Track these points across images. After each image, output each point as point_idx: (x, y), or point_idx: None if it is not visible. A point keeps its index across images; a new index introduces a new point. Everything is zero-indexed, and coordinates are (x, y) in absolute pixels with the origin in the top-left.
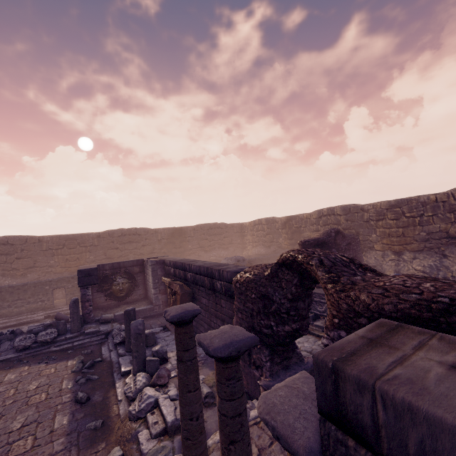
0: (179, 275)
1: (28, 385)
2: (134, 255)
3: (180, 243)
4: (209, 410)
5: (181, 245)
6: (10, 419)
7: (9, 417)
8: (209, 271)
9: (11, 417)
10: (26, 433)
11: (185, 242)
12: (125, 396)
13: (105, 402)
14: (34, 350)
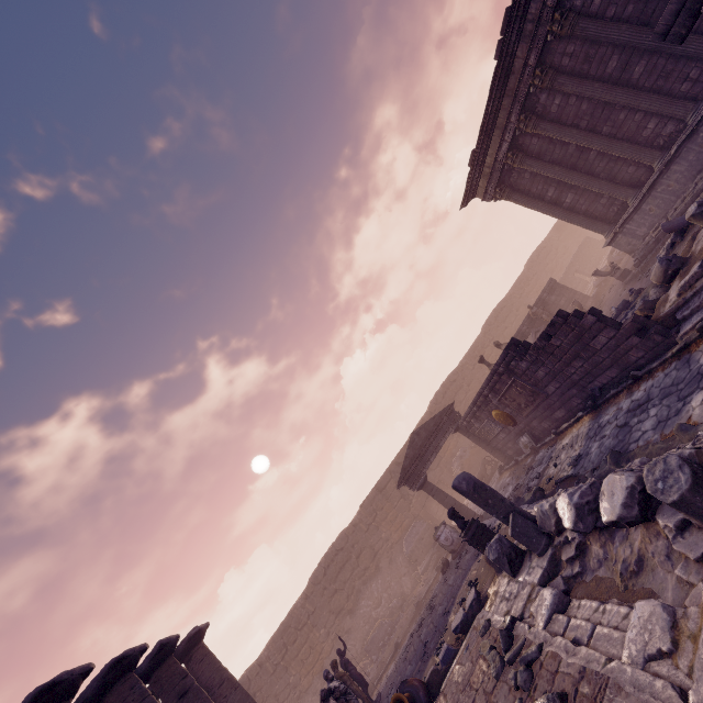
0: None
1: None
2: (561, 259)
3: (571, 230)
4: None
5: (574, 230)
6: None
7: None
8: None
9: None
10: None
11: (572, 227)
12: None
13: None
14: None
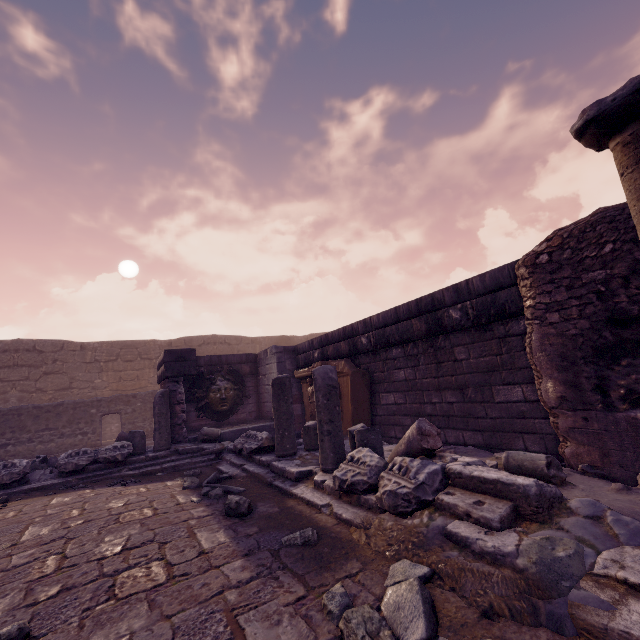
0: (335, 352)
1: (105, 503)
2: None
3: None
4: (573, 489)
5: None
6: (90, 541)
7: (87, 540)
8: (425, 302)
9: (92, 539)
10: (139, 558)
11: None
12: (346, 486)
13: (291, 512)
14: (93, 474)
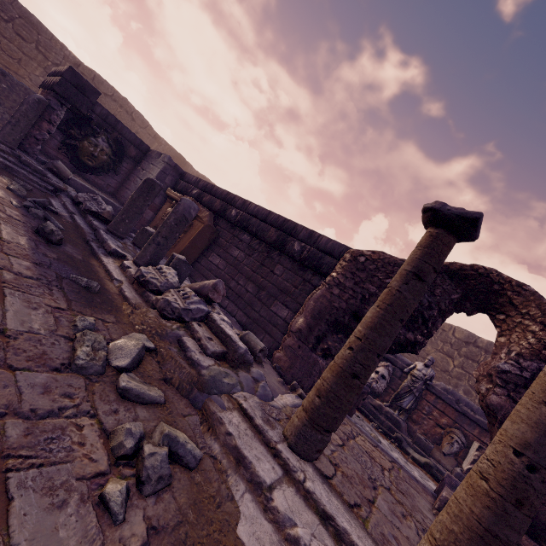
0: (208, 202)
1: None
2: None
3: None
4: (261, 368)
5: None
6: None
7: None
8: (289, 225)
9: None
10: None
11: None
12: (142, 279)
13: (90, 266)
14: None
